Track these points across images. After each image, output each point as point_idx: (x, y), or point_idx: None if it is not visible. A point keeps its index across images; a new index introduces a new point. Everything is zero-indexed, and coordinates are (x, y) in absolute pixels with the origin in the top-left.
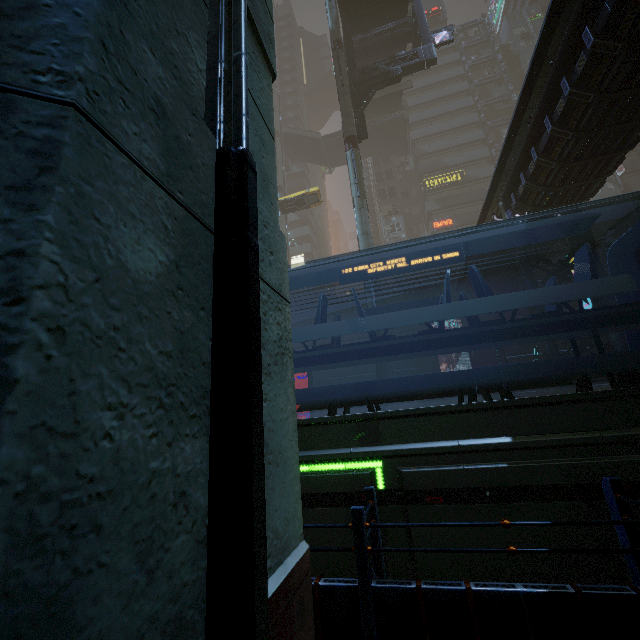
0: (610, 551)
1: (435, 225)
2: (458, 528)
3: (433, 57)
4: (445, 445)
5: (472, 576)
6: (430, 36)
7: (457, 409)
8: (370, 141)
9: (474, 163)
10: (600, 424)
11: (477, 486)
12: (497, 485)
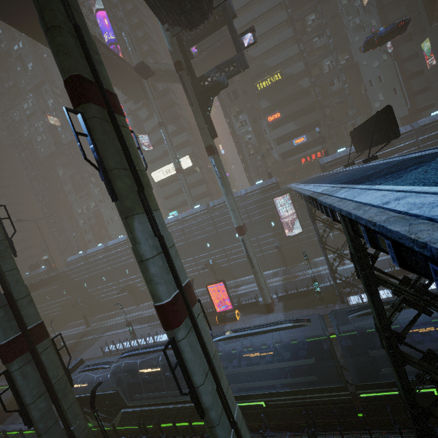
0: (298, 435)
1: (269, 119)
2: (281, 412)
3: (246, 65)
4: (276, 399)
5: (285, 418)
6: (240, 44)
7: (278, 392)
8: (210, 60)
9: (288, 60)
10: (306, 394)
11: (284, 405)
12: (288, 405)
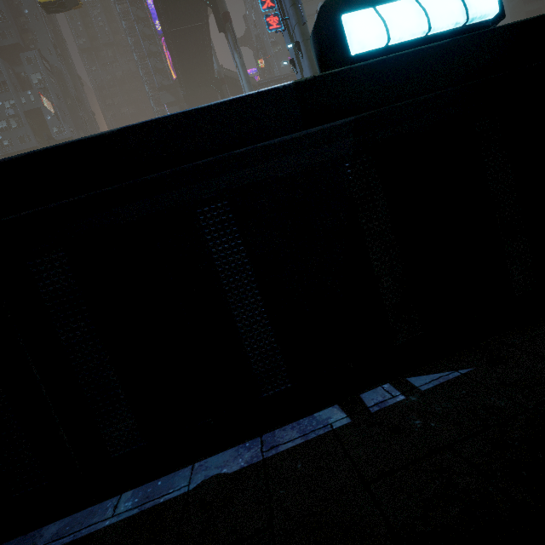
0: None
1: None
2: None
3: None
4: None
5: None
6: None
7: None
8: None
9: None
10: None
11: None
12: None
